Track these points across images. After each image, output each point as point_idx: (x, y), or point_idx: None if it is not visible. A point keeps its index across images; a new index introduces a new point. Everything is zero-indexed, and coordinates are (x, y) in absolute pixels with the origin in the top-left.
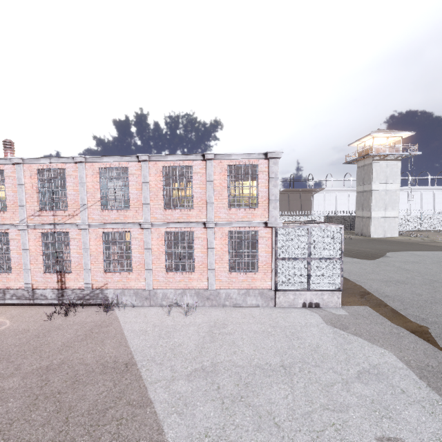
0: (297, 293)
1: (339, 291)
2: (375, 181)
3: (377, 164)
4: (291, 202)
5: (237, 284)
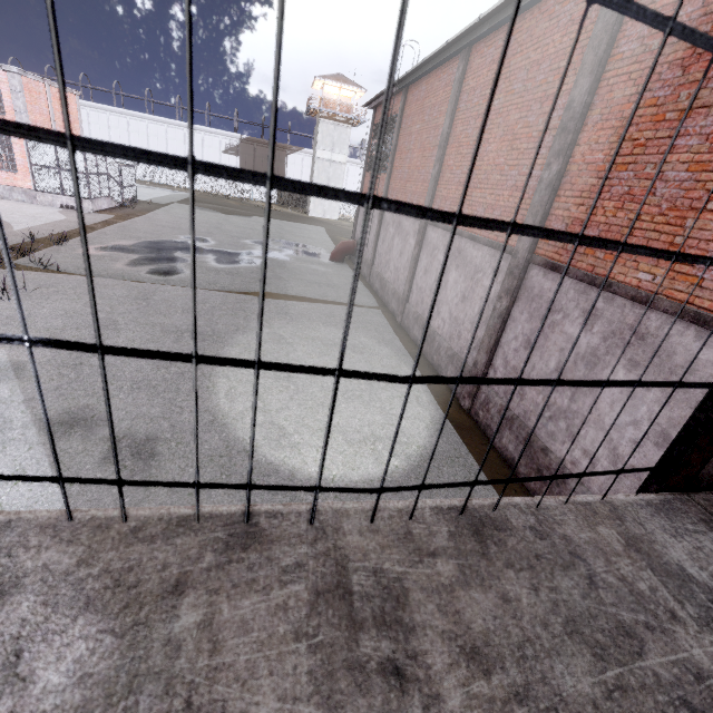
0: (55, 196)
1: (89, 200)
2: (320, 147)
3: (324, 124)
4: (258, 160)
5: (2, 181)
